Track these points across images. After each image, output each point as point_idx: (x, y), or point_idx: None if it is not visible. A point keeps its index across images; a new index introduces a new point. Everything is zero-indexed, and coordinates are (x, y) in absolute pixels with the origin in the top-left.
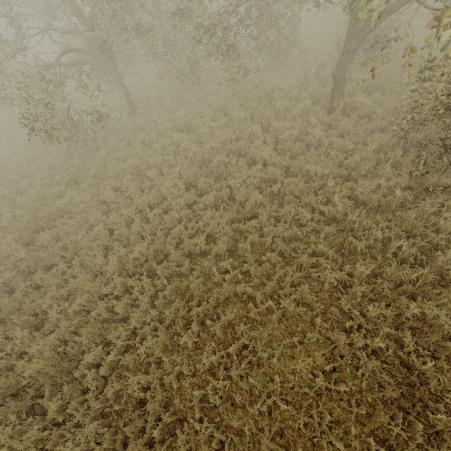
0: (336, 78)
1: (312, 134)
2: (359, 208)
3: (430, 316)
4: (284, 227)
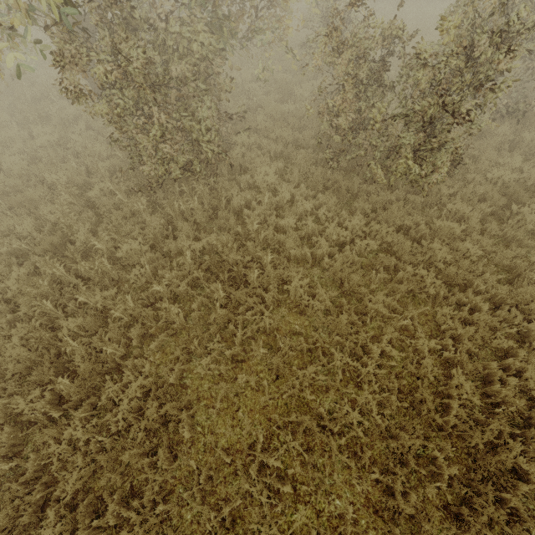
0: (88, 80)
1: (73, 141)
2: (86, 214)
3: (92, 300)
4: (2, 243)
